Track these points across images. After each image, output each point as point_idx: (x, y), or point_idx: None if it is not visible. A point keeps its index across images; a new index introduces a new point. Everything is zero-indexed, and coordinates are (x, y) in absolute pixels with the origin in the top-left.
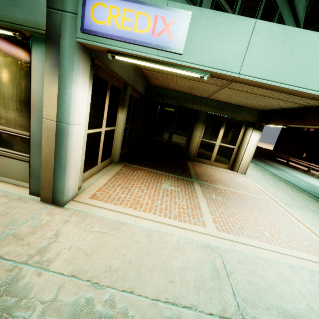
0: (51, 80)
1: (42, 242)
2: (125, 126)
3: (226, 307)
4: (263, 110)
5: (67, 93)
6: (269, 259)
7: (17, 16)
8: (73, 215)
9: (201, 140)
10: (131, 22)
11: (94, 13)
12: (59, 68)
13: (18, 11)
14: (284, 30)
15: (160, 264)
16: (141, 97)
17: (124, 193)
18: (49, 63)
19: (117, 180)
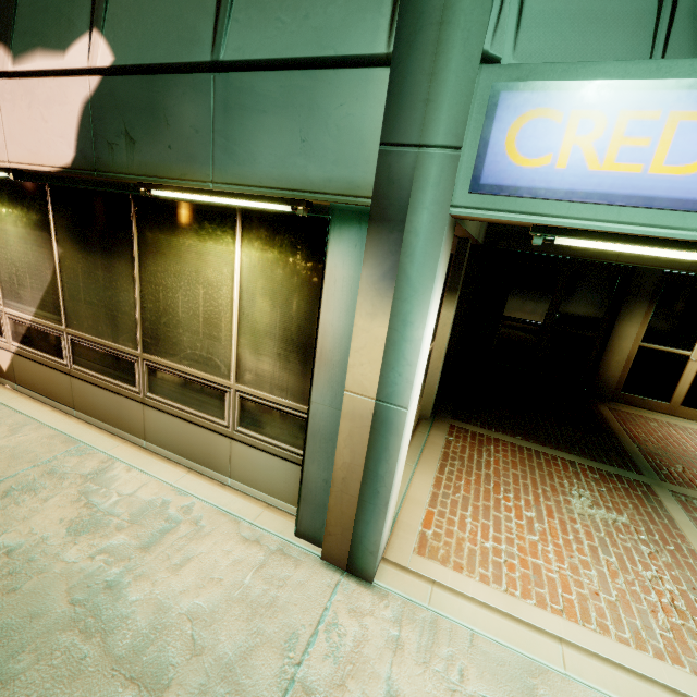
0: (372, 309)
1: None
2: None
3: None
4: None
5: (409, 339)
6: None
7: (308, 173)
8: (403, 619)
9: (640, 346)
10: (645, 146)
11: (519, 139)
12: (395, 280)
13: (312, 163)
14: None
15: None
16: (473, 250)
17: (489, 533)
18: (371, 269)
19: (453, 482)
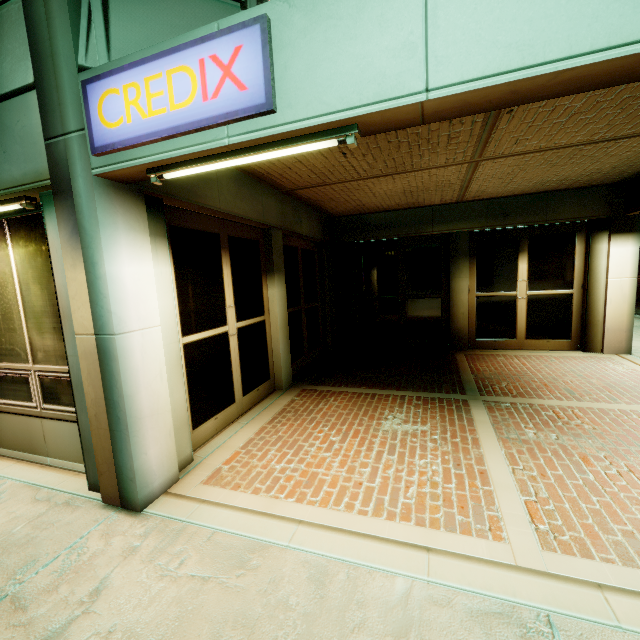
0: (73, 261)
1: (58, 617)
2: (293, 310)
3: None
4: (621, 182)
5: (99, 276)
6: None
7: (13, 174)
8: (153, 533)
9: (476, 296)
10: (163, 96)
11: (104, 112)
12: (79, 234)
13: (14, 166)
14: None
15: None
16: (319, 246)
17: (285, 458)
18: (64, 231)
19: (276, 428)
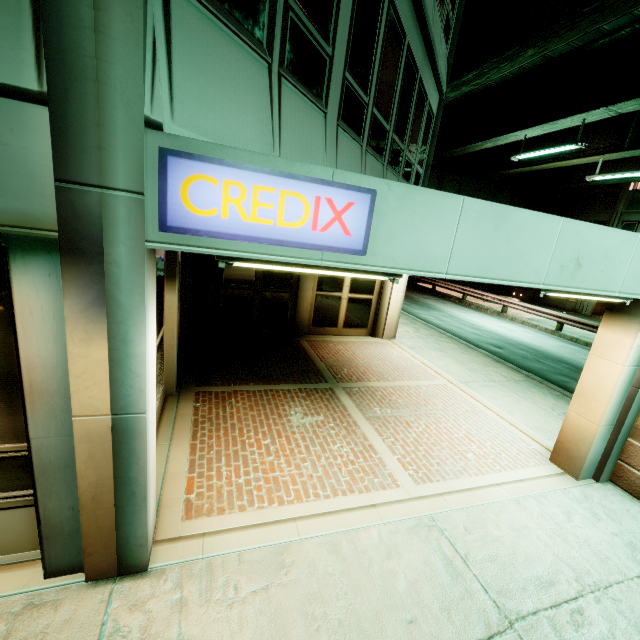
0: (86, 335)
1: None
2: None
3: (487, 619)
4: None
5: (133, 355)
6: (493, 504)
7: None
8: (183, 581)
9: (316, 294)
10: (272, 209)
11: (190, 194)
12: (106, 306)
13: None
14: (498, 210)
15: (381, 600)
16: None
17: (241, 471)
18: (76, 299)
19: (207, 443)
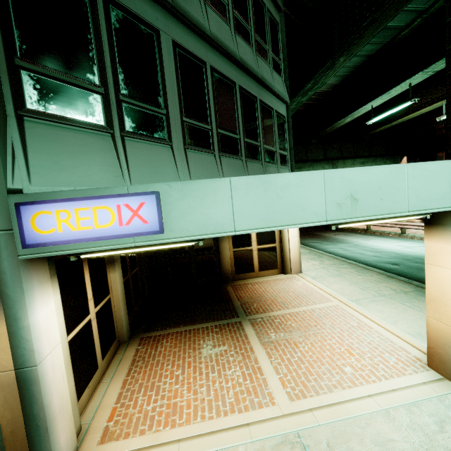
0: None
1: None
2: (124, 280)
3: None
4: None
5: (22, 327)
6: (361, 416)
7: None
8: None
9: (233, 251)
10: (89, 219)
11: (37, 223)
12: (1, 299)
13: None
14: (261, 179)
15: None
16: None
17: (151, 399)
18: None
19: (135, 378)
